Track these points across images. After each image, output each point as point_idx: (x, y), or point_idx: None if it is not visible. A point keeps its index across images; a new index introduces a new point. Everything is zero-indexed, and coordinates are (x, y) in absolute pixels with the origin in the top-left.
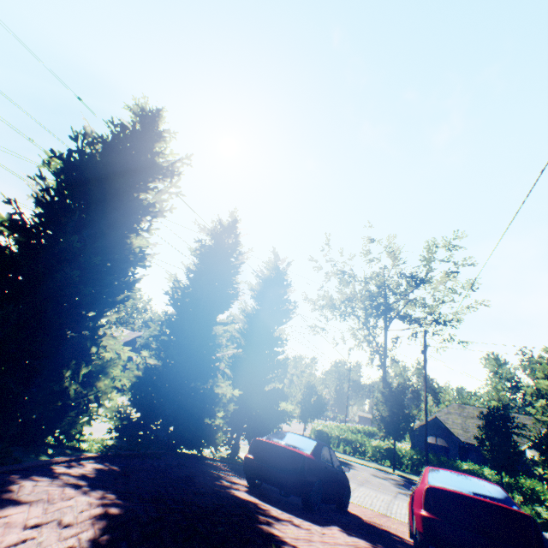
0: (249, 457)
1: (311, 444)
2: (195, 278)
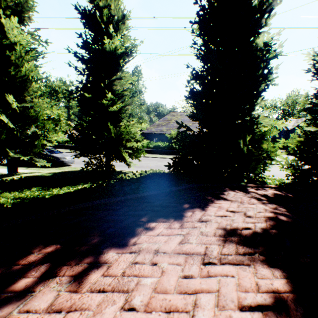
0: None
1: None
2: None
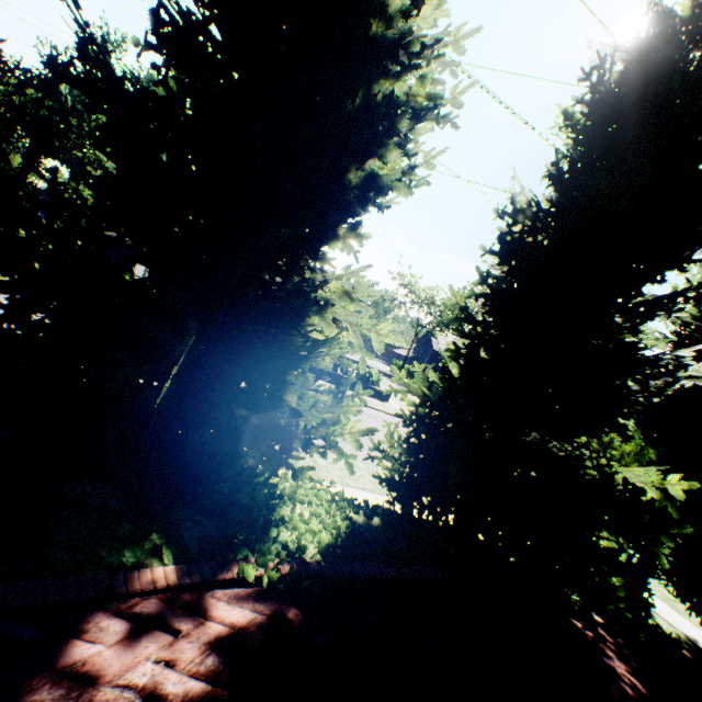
0: None
1: None
2: (571, 176)
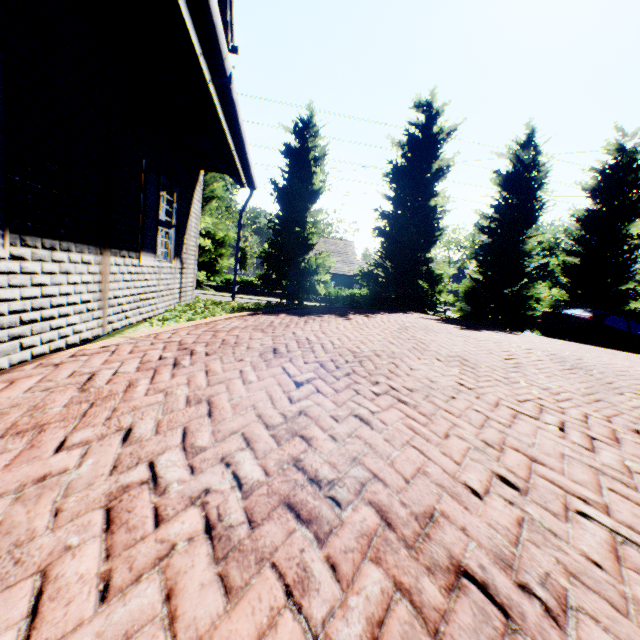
0: (537, 321)
1: (593, 313)
2: (496, 207)
